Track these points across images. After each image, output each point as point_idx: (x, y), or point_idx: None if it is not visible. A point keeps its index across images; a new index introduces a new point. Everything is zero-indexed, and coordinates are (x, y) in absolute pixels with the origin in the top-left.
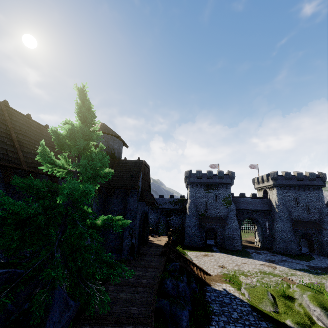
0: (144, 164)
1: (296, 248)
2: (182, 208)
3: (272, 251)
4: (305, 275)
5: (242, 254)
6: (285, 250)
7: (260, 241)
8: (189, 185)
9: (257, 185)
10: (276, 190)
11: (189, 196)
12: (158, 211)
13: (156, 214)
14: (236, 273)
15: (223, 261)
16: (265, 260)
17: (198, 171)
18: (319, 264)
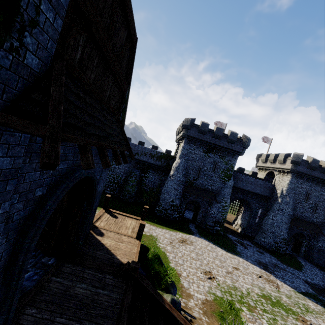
0: None
1: (284, 247)
2: (164, 167)
3: (257, 244)
4: (323, 314)
5: (226, 245)
6: (271, 247)
7: (242, 226)
8: (185, 139)
9: (262, 163)
10: (290, 178)
11: (180, 153)
12: (132, 162)
13: (127, 165)
14: (232, 297)
15: (208, 260)
16: (257, 263)
17: (204, 124)
18: (316, 280)
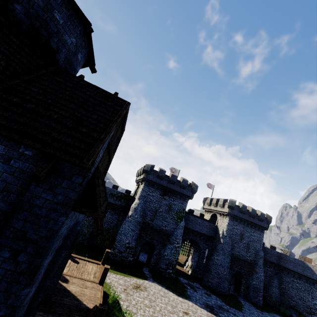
0: (124, 115)
1: (227, 287)
2: (123, 207)
3: (205, 286)
4: None
5: (178, 289)
6: (217, 288)
7: (192, 268)
8: (144, 182)
9: (207, 206)
10: (228, 220)
11: (139, 195)
12: None
13: None
14: None
15: (161, 306)
16: (205, 306)
17: (162, 170)
18: None
